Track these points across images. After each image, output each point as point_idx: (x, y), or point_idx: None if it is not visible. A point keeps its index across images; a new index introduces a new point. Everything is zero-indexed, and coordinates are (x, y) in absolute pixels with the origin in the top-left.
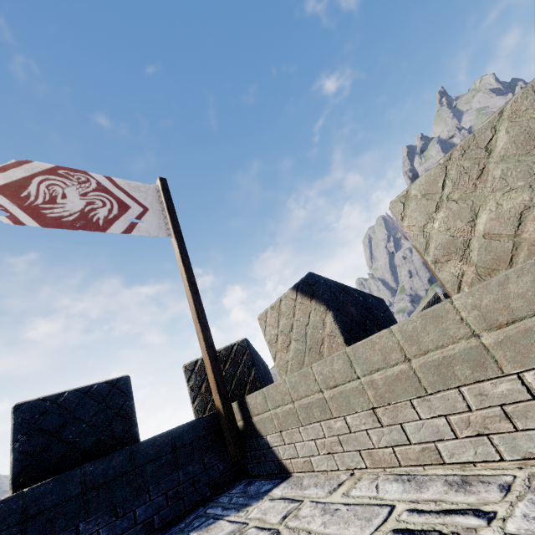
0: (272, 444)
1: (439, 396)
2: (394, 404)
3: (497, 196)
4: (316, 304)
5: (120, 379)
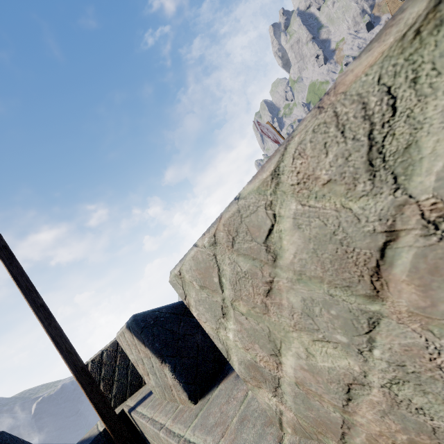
0: None
1: None
2: None
3: (304, 338)
4: (151, 353)
5: None
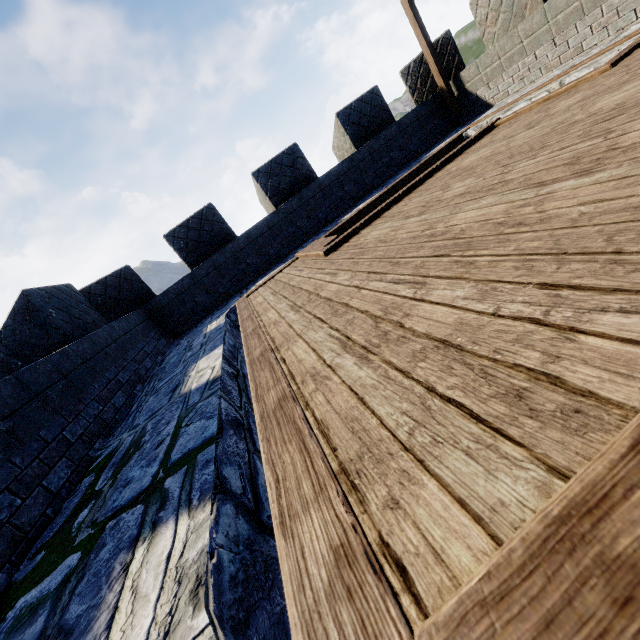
0: (480, 95)
1: (590, 15)
2: (566, 30)
3: None
4: None
5: (374, 88)
